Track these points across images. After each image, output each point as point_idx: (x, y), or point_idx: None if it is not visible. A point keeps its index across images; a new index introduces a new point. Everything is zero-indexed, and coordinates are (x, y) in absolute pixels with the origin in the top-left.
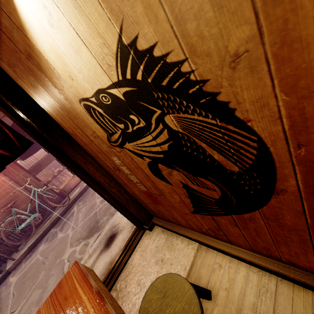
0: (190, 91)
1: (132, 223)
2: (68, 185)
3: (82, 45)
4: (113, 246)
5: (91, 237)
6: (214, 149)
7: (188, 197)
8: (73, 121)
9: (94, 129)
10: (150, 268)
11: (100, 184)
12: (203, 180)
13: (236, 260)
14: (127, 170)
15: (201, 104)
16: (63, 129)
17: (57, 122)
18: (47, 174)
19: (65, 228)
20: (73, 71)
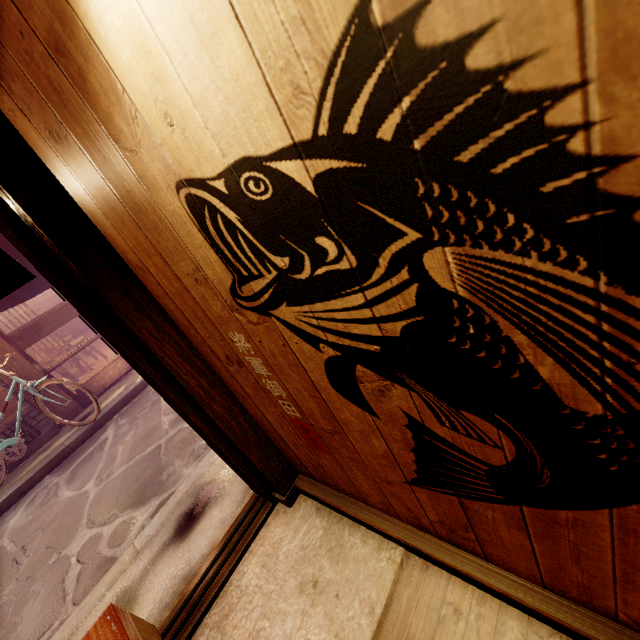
0: (546, 185)
1: (246, 484)
2: (100, 378)
3: (227, 21)
4: (194, 535)
5: (141, 505)
6: (548, 352)
7: (412, 450)
8: (147, 235)
9: (200, 261)
10: (284, 600)
11: (187, 392)
12: (475, 419)
13: (496, 601)
14: (262, 367)
15: (568, 227)
16: (115, 253)
17: (101, 233)
18: (54, 348)
19: (81, 479)
20: (178, 102)
